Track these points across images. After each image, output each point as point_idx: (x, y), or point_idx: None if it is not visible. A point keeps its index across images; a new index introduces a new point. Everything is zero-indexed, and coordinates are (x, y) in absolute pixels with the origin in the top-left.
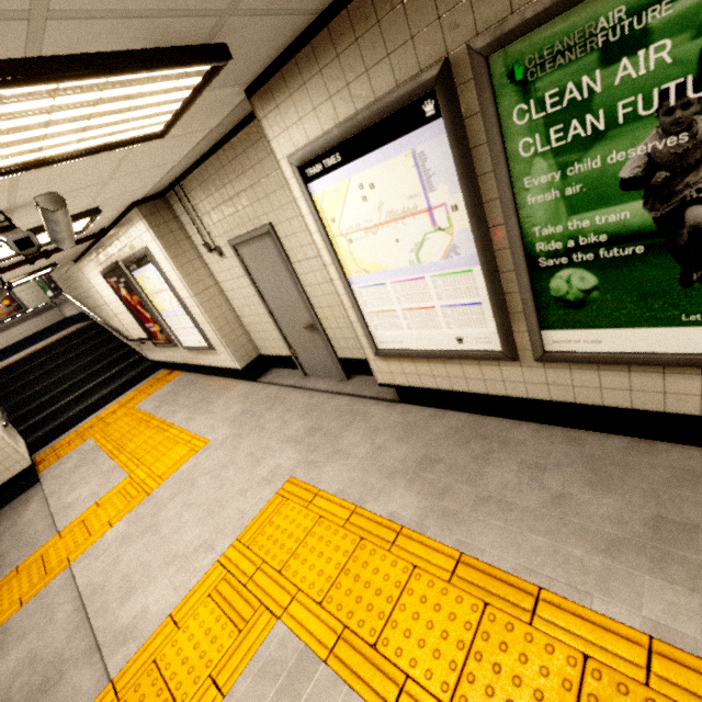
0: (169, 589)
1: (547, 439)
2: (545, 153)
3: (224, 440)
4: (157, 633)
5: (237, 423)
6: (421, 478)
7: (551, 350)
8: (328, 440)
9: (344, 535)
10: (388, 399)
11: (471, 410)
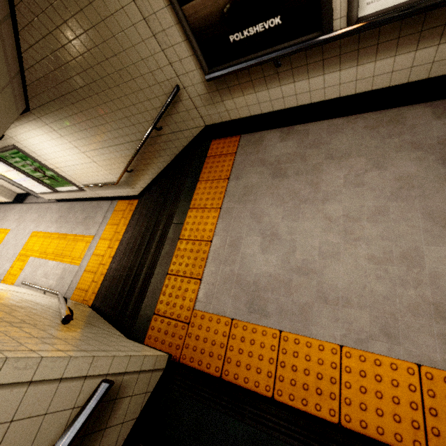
0: (9, 264)
1: (80, 205)
2: (20, 166)
3: (15, 227)
4: (9, 270)
5: (18, 221)
6: (58, 221)
7: (59, 191)
8: (42, 218)
9: (43, 239)
10: (57, 202)
11: (70, 201)
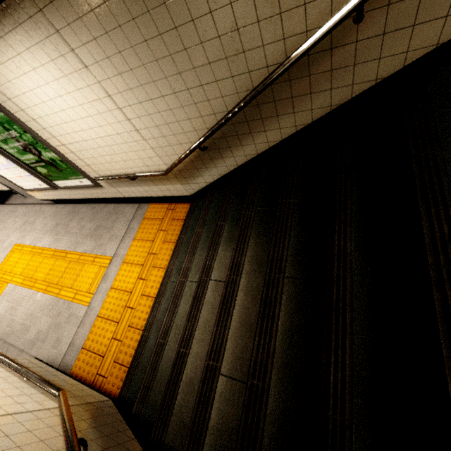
0: None
1: (88, 209)
2: None
3: None
4: None
5: None
6: (54, 231)
7: (60, 186)
8: (30, 226)
9: (29, 256)
10: (53, 203)
11: (73, 203)
